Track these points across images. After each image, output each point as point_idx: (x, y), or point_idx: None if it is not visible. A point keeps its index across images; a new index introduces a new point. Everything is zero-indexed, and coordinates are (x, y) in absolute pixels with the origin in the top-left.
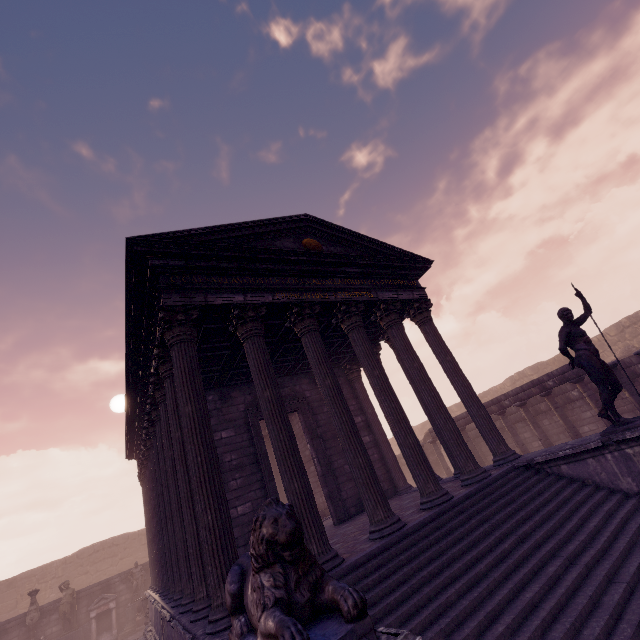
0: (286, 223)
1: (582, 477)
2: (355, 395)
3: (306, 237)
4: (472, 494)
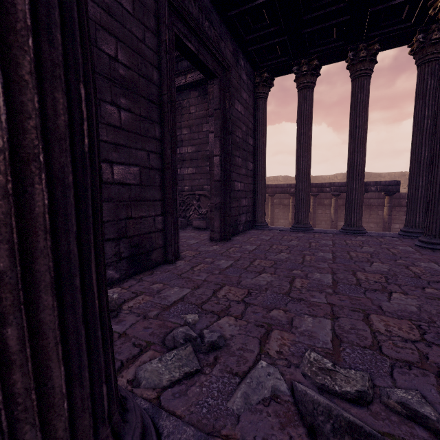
0: None
1: None
2: (255, 114)
3: None
4: None
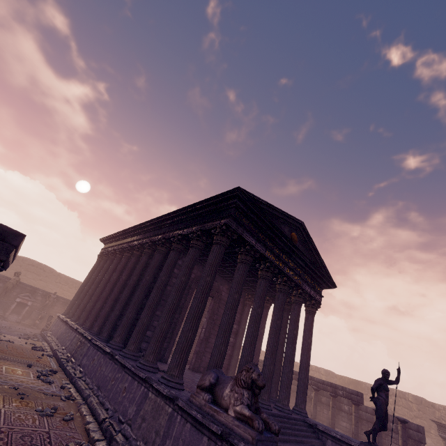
0: (292, 220)
1: None
2: (242, 312)
3: (294, 231)
4: (281, 416)
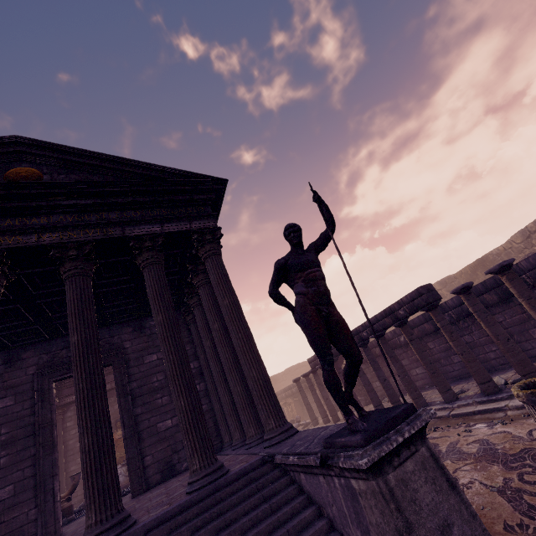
0: None
1: (318, 501)
2: (191, 339)
3: (19, 166)
4: (144, 531)
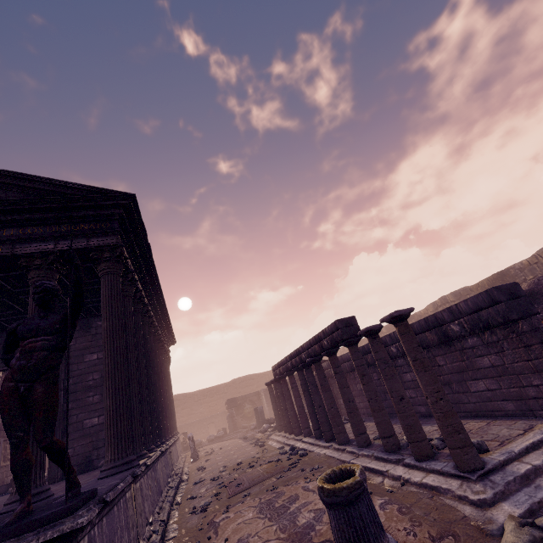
0: None
1: None
2: None
3: None
4: None
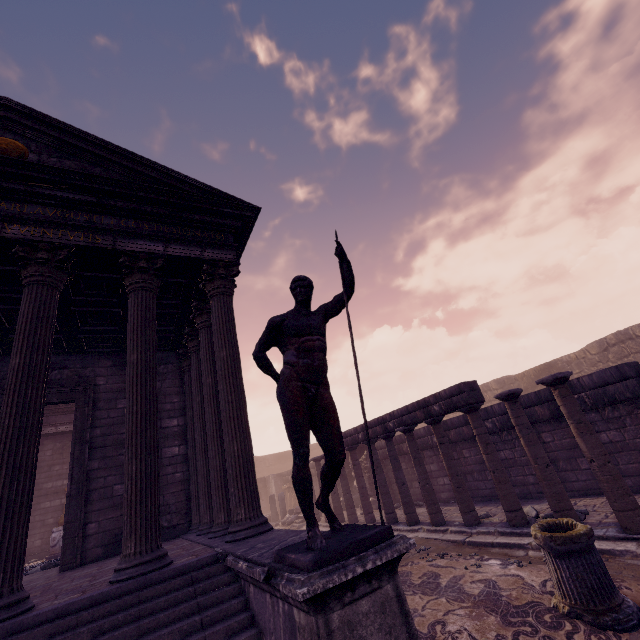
0: None
1: (260, 624)
2: (183, 390)
3: (0, 135)
4: (36, 622)
